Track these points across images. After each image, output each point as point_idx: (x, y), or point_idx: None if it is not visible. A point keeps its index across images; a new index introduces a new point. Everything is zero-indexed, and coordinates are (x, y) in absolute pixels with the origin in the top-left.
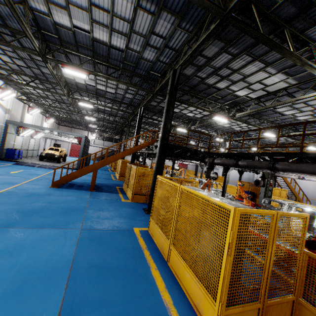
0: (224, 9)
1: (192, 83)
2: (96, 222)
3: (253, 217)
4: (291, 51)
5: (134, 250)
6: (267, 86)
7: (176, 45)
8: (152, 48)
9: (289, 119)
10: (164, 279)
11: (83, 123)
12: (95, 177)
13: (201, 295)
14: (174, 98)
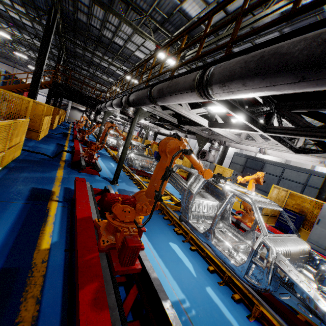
0: None
1: (94, 33)
2: None
3: None
4: (120, 14)
5: None
6: (151, 51)
7: None
8: None
9: None
10: None
11: (21, 62)
12: None
13: None
14: (49, 36)
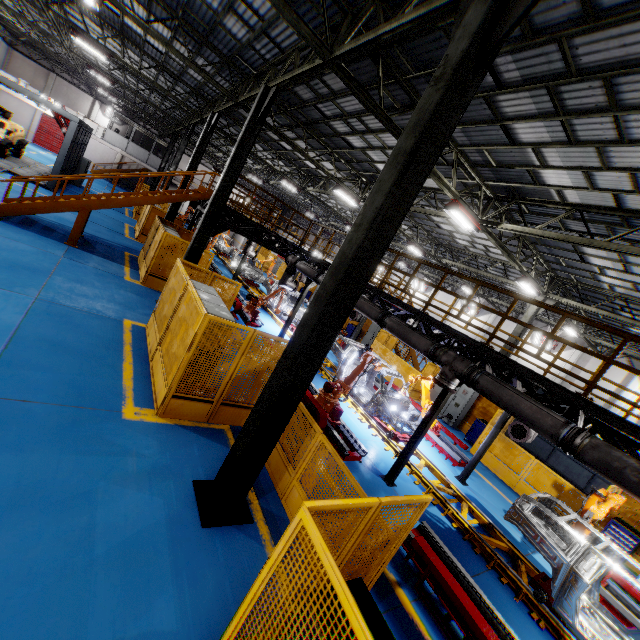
0: (330, 49)
1: (310, 114)
2: (64, 296)
3: (226, 327)
4: None
5: (112, 341)
6: None
7: (281, 41)
8: (240, 21)
9: (447, 236)
10: (135, 373)
11: (83, 76)
12: (82, 222)
13: (162, 386)
14: (253, 139)
